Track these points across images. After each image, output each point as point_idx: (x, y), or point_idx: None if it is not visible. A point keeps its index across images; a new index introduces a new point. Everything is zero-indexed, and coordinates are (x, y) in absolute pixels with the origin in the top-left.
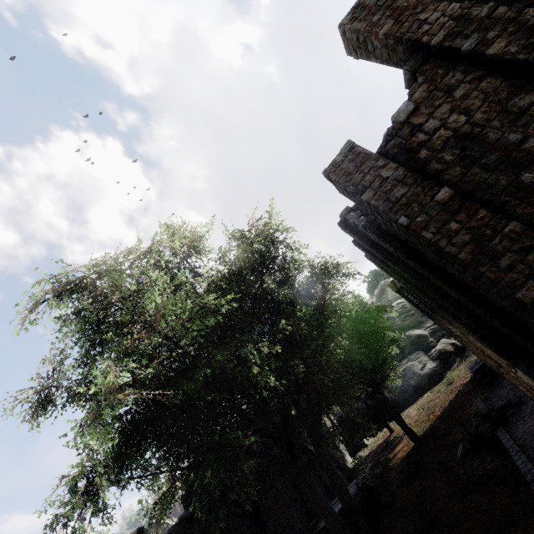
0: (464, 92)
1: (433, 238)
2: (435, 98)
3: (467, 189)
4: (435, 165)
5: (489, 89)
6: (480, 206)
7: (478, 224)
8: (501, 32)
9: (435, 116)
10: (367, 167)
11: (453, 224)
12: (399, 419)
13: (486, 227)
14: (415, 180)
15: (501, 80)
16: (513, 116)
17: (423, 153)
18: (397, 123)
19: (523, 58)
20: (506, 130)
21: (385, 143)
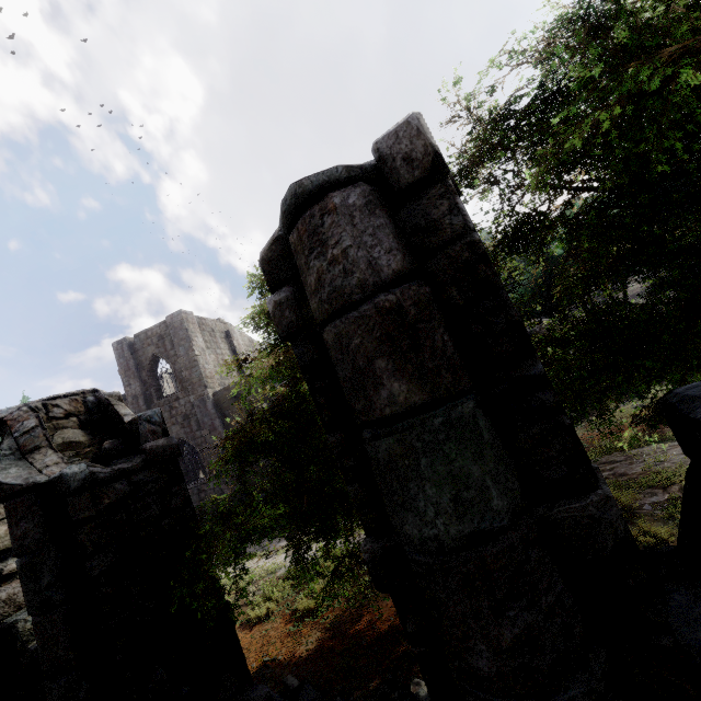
0: None
1: None
2: None
3: None
4: None
5: None
6: None
7: None
8: None
9: None
10: None
11: None
12: None
13: None
14: None
15: None
16: None
17: None
18: None
19: None
20: None
21: None
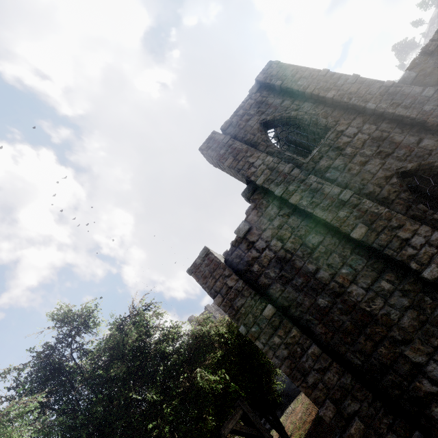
0: (279, 223)
1: (263, 348)
2: (262, 222)
3: (285, 304)
4: (264, 279)
5: (294, 225)
6: (292, 325)
7: (292, 342)
8: (296, 187)
9: (262, 237)
10: (218, 274)
11: (276, 338)
12: (282, 431)
13: (297, 345)
14: (250, 293)
15: (300, 220)
16: (309, 250)
17: (256, 267)
18: (238, 237)
19: (310, 211)
20: (306, 260)
21: (231, 252)
